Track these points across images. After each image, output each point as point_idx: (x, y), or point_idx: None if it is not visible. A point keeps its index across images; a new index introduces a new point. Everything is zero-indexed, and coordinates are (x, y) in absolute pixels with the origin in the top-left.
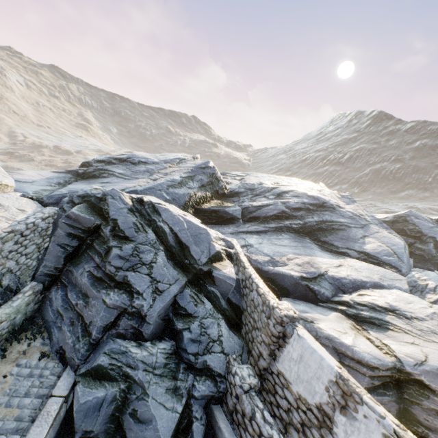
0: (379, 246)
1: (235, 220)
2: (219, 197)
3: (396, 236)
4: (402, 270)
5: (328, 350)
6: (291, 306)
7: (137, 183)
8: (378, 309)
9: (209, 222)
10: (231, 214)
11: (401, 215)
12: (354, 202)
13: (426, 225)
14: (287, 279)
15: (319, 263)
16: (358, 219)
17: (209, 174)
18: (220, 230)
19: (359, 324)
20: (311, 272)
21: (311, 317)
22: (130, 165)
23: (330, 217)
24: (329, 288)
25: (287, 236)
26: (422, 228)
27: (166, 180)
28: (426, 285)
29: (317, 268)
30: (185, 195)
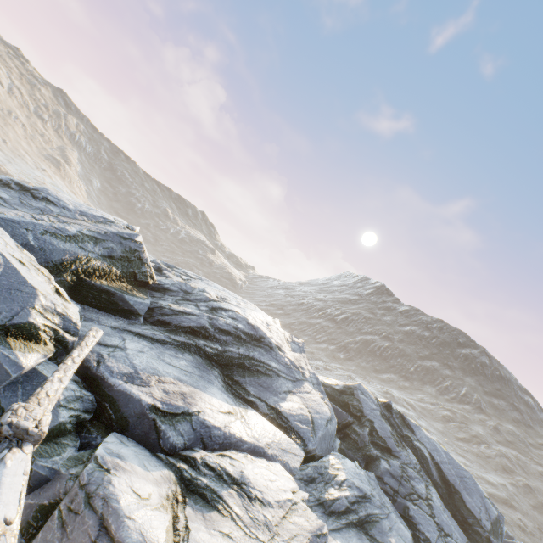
0: (300, 408)
1: (134, 314)
2: (136, 283)
3: (327, 404)
4: (309, 445)
5: (92, 520)
6: (47, 417)
7: (6, 211)
8: (225, 478)
9: (93, 303)
10: (131, 305)
11: (350, 386)
12: (303, 352)
13: (370, 405)
14: (132, 404)
15: (200, 399)
16: (295, 370)
17: (129, 247)
18: (101, 318)
19: (187, 494)
20: (173, 405)
21: (117, 463)
22: (29, 196)
23: (260, 356)
24: (187, 435)
25: (191, 358)
26: (365, 406)
27: (51, 224)
28: (334, 476)
29: (190, 404)
30: (68, 252)
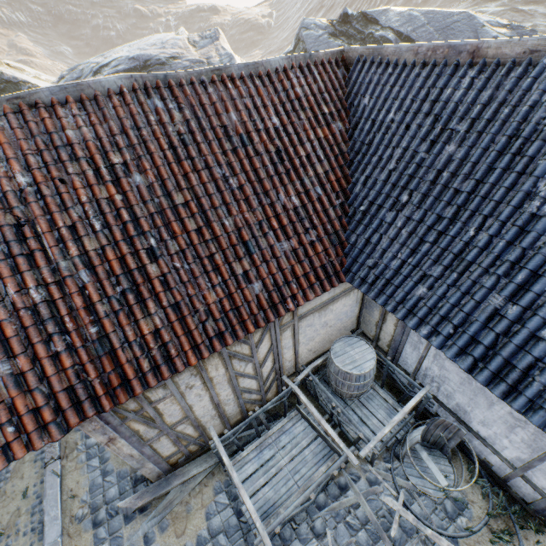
0: None
1: None
2: None
3: None
4: None
5: None
6: None
7: None
8: None
9: None
10: None
11: (297, 34)
12: (216, 41)
13: (314, 36)
14: None
15: None
16: (197, 67)
17: None
18: None
19: None
20: None
21: None
22: None
23: None
24: None
25: None
26: (307, 43)
27: None
28: None
29: None
30: None
